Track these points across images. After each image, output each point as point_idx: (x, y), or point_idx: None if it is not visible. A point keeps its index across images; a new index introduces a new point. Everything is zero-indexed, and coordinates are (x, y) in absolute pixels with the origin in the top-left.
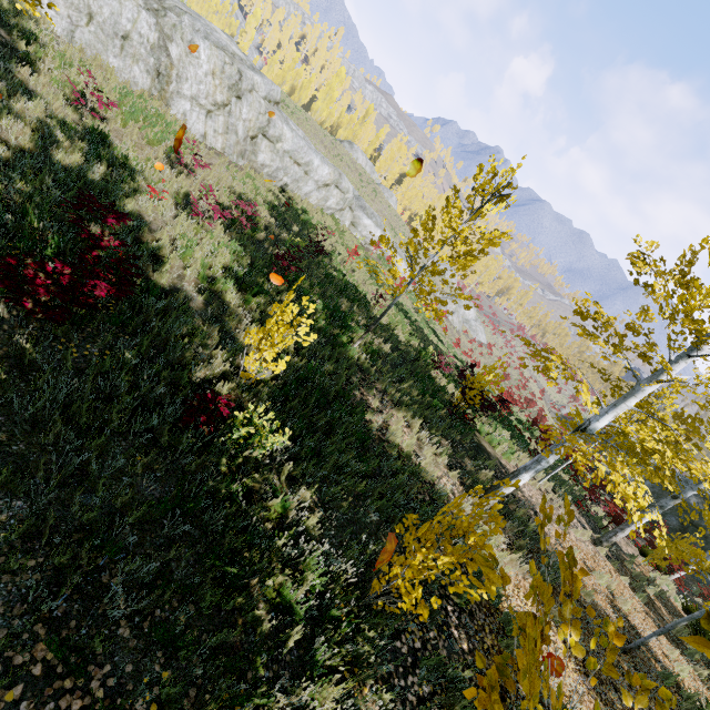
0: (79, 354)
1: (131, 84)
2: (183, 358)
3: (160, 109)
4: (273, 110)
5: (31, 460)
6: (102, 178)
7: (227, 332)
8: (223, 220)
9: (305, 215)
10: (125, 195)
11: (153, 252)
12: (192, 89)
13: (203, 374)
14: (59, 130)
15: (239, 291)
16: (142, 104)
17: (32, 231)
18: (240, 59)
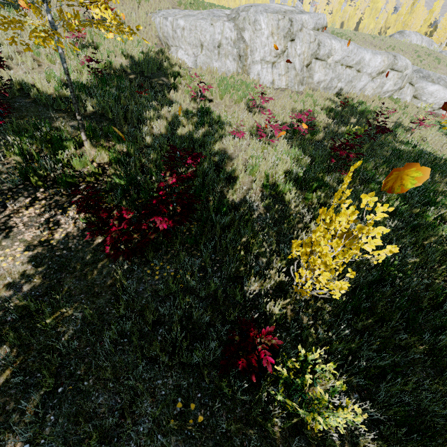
0: (159, 276)
1: (227, 73)
2: (239, 271)
3: (243, 79)
4: (321, 34)
5: (92, 400)
6: (204, 135)
7: (285, 235)
8: (285, 134)
9: (361, 106)
10: (216, 141)
11: (230, 175)
12: (260, 54)
13: (257, 287)
14: (181, 116)
15: (299, 190)
16: (232, 81)
17: (152, 183)
18: (290, 12)
